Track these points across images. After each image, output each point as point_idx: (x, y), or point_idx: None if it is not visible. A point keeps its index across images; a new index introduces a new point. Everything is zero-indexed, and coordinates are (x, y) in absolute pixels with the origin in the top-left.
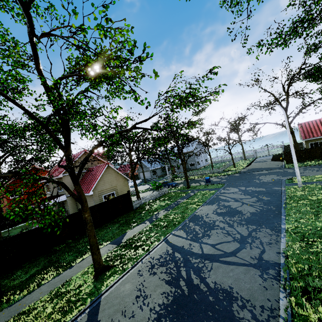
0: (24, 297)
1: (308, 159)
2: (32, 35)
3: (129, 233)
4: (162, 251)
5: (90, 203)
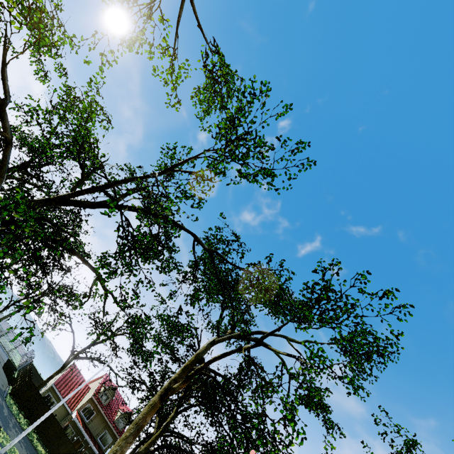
0: None
1: (27, 412)
2: (195, 240)
3: None
4: None
5: None
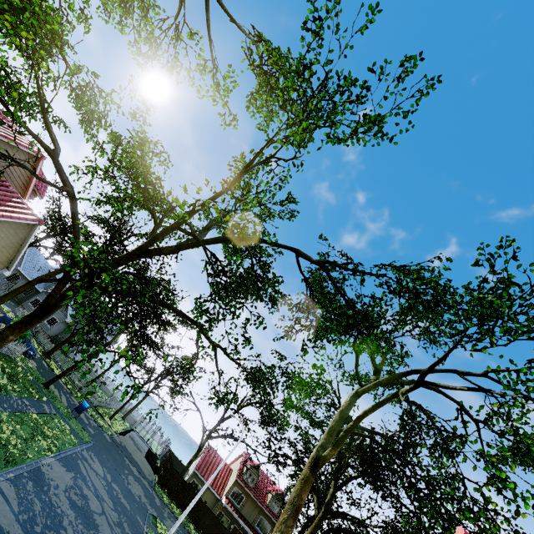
0: None
1: (177, 500)
2: (298, 256)
3: None
4: None
5: None
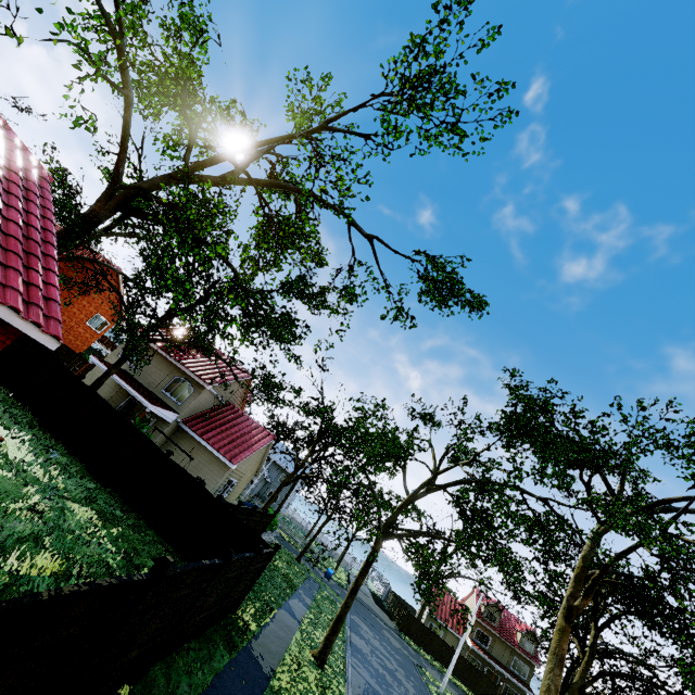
0: (260, 635)
1: (424, 646)
2: (522, 493)
3: (293, 606)
4: (361, 680)
5: (208, 473)
